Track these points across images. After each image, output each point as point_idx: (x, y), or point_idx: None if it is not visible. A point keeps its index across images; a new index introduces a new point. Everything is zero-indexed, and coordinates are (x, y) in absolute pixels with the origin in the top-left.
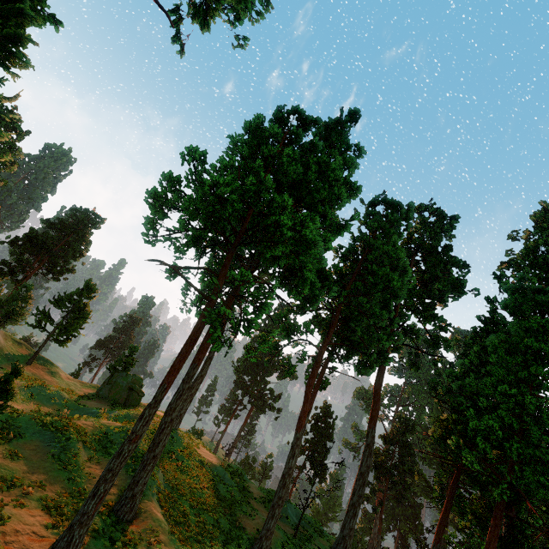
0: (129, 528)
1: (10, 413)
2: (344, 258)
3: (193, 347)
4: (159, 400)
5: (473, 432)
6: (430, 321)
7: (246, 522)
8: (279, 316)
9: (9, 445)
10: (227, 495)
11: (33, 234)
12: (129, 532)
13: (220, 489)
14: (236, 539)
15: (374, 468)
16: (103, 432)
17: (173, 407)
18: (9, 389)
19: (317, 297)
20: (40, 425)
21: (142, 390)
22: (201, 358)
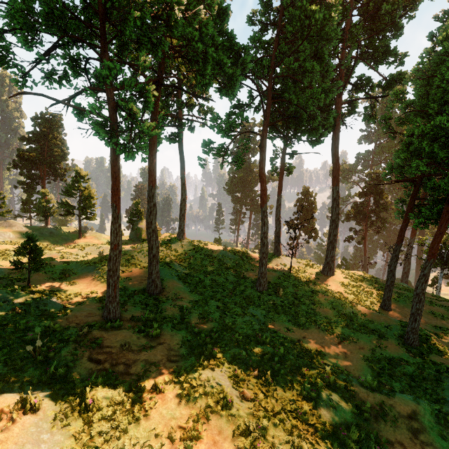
0: (159, 297)
1: (63, 264)
2: (263, 27)
3: (119, 167)
4: (116, 217)
5: (420, 139)
6: (382, 61)
7: (250, 274)
8: (213, 120)
9: (69, 280)
10: (233, 264)
11: (20, 153)
12: (159, 298)
13: (227, 263)
14: (242, 284)
15: (353, 218)
16: (129, 256)
17: (149, 221)
18: (37, 250)
19: (234, 78)
20: (84, 265)
21: (158, 227)
22: (152, 180)
